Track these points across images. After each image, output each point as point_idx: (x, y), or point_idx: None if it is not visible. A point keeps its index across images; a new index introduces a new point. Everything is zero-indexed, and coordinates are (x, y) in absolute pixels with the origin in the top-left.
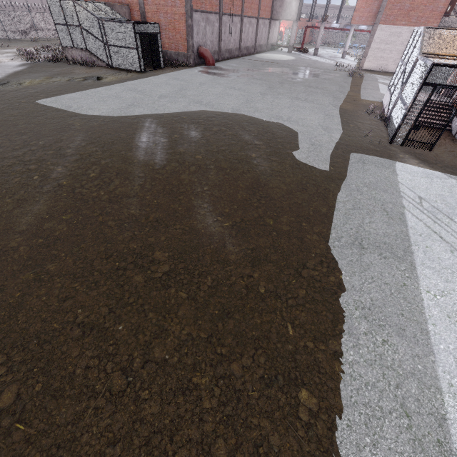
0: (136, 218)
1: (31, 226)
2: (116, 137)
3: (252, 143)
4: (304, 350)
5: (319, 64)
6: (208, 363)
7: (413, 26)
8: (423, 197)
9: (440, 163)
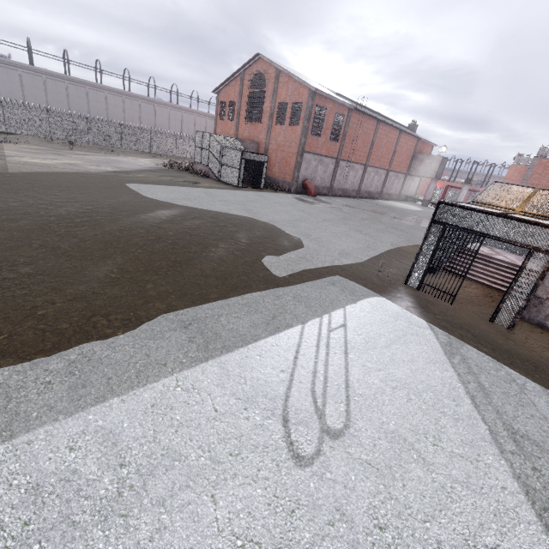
0: (58, 250)
1: None
2: (134, 209)
3: (237, 240)
4: None
5: None
6: None
7: None
8: (348, 326)
9: (444, 316)
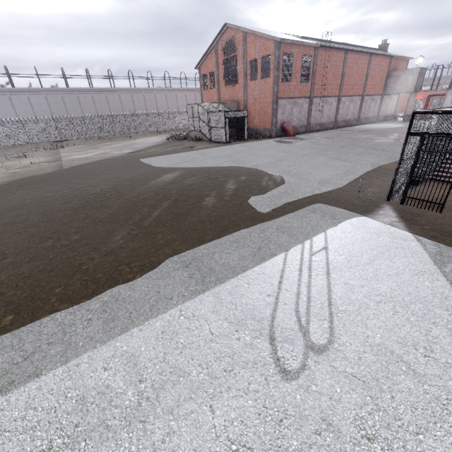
0: (96, 219)
1: (52, 212)
2: (146, 178)
3: (226, 187)
4: (46, 300)
5: None
6: (8, 286)
7: None
8: (329, 248)
9: (432, 226)
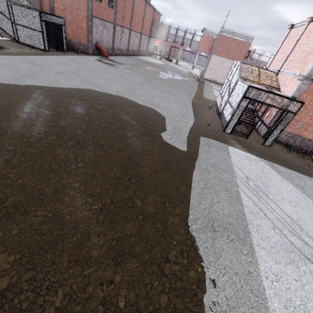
0: None
1: None
2: None
3: (129, 123)
4: None
5: (179, 70)
6: None
7: (230, 59)
8: (248, 176)
9: (253, 149)
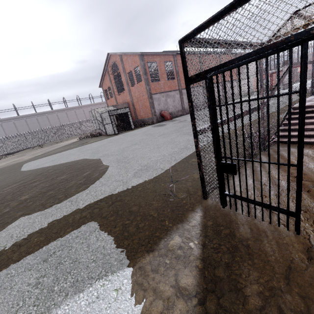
0: None
1: None
2: None
3: (18, 198)
4: None
5: None
6: None
7: None
8: None
9: None
